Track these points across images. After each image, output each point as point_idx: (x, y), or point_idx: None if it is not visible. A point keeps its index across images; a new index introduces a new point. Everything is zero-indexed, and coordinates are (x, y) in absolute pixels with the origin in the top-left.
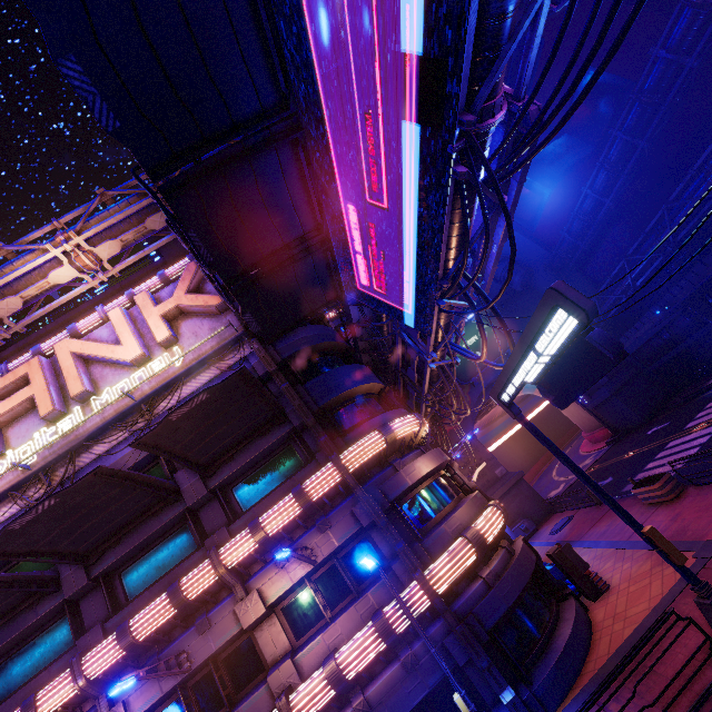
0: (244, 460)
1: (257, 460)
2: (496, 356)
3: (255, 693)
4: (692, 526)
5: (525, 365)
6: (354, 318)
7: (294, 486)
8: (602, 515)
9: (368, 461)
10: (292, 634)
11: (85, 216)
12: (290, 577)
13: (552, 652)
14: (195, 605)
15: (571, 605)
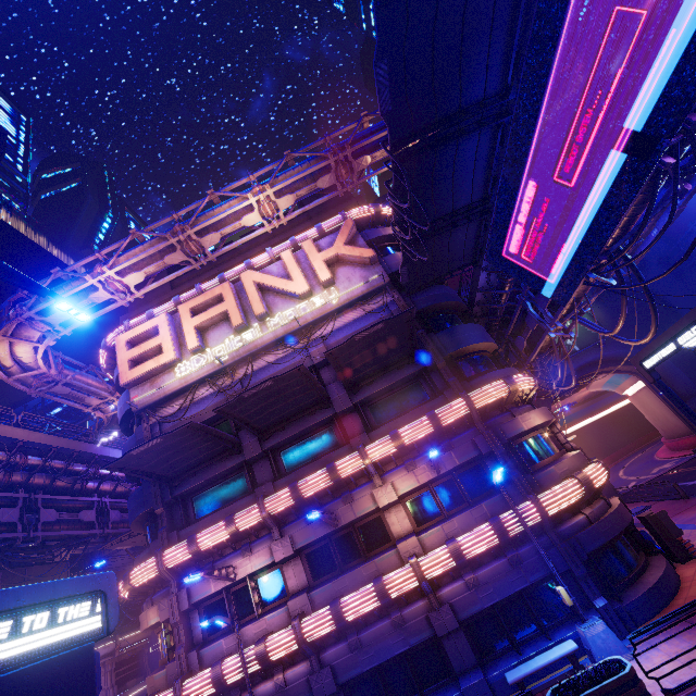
0: (382, 385)
1: (391, 388)
2: (587, 344)
3: (386, 553)
4: None
5: (688, 333)
6: (479, 284)
7: (423, 413)
8: (689, 506)
9: (491, 403)
10: (413, 521)
11: (275, 172)
12: (417, 480)
13: (642, 584)
14: (343, 483)
15: (661, 559)
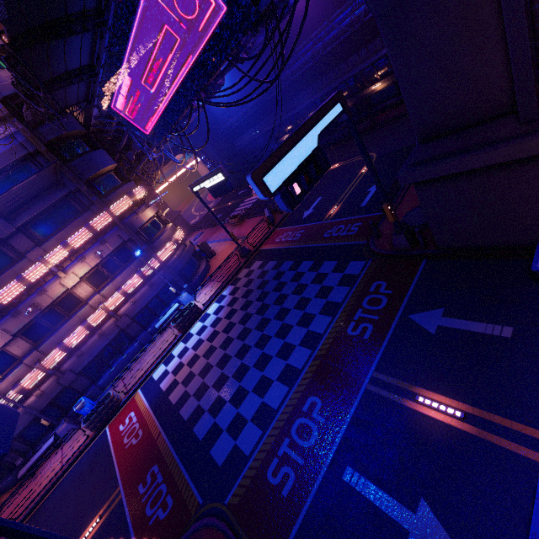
0: (38, 209)
1: (46, 209)
2: None
3: (83, 309)
4: (243, 232)
5: (206, 182)
6: (94, 114)
7: (80, 224)
8: (216, 231)
9: (124, 211)
10: (94, 287)
11: None
12: (90, 265)
13: (198, 273)
14: (35, 284)
15: (204, 261)
